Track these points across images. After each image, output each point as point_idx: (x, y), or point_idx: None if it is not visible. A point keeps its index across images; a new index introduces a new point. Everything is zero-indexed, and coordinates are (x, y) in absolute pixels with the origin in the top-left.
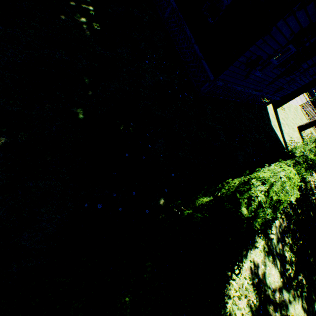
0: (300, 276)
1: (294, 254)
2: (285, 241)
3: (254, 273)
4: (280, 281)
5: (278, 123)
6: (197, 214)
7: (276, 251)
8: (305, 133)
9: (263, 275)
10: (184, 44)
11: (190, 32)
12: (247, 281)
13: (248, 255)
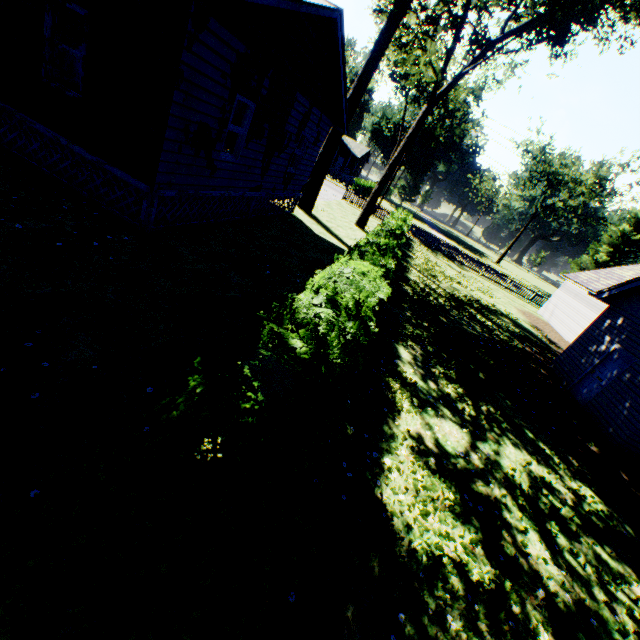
0: (484, 406)
1: (457, 383)
2: (435, 374)
3: (423, 454)
4: (465, 434)
5: (325, 228)
6: (180, 399)
7: (432, 396)
8: (371, 228)
9: (437, 444)
10: (62, 161)
11: (47, 128)
12: (420, 474)
13: (395, 432)
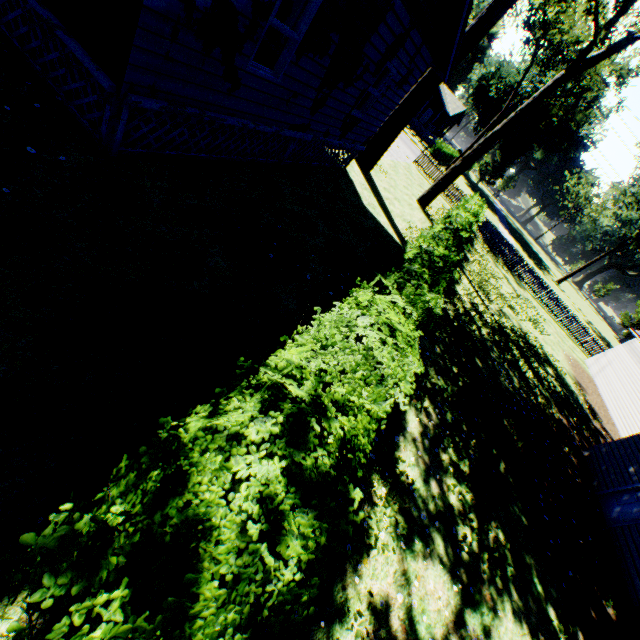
0: (492, 529)
1: (468, 484)
2: (443, 465)
3: None
4: (453, 594)
5: (378, 199)
6: None
7: (427, 509)
8: (434, 209)
9: (407, 621)
10: None
11: None
12: None
13: (349, 596)
